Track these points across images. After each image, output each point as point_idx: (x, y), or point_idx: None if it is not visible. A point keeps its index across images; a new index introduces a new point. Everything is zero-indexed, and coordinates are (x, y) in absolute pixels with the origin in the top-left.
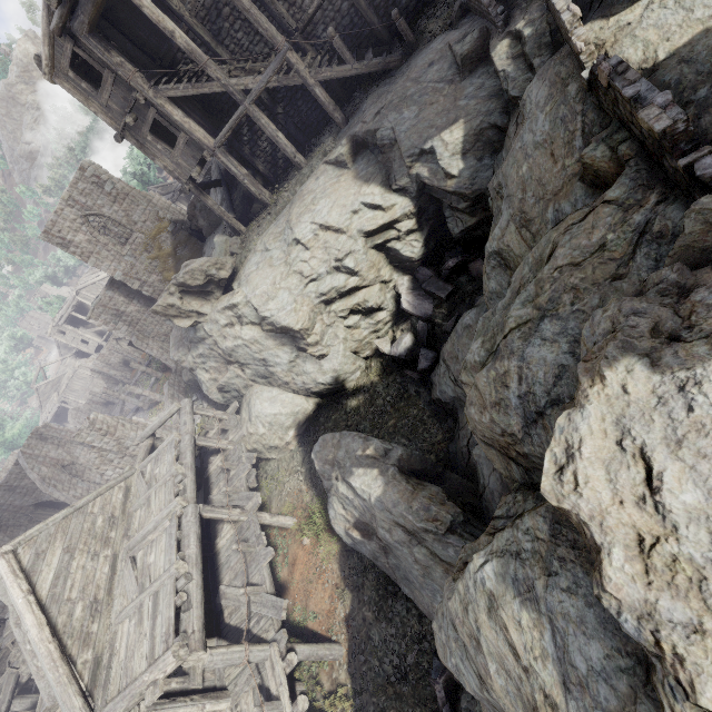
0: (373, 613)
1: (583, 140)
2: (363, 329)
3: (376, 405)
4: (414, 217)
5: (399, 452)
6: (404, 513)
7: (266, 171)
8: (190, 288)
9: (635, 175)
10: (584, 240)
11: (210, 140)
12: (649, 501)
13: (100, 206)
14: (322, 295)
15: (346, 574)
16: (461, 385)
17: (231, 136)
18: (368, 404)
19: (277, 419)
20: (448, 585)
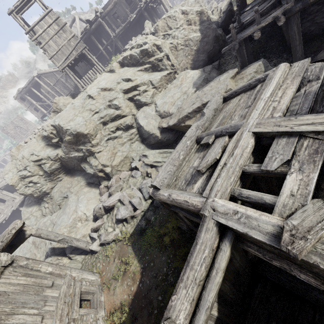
0: None
1: None
2: None
3: None
4: None
5: None
6: None
7: None
8: None
9: None
10: None
11: (46, 112)
12: None
13: (20, 124)
14: None
15: None
16: None
17: None
18: None
19: None
20: None
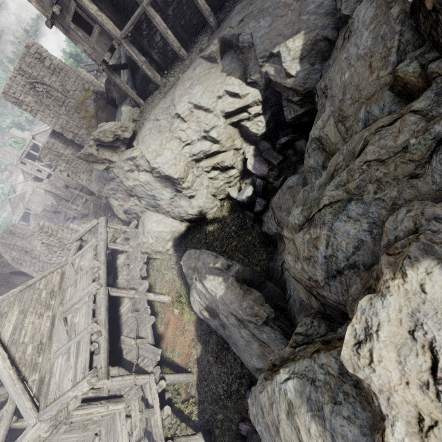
0: (213, 358)
1: (397, 56)
2: (220, 180)
3: (225, 231)
4: (261, 104)
5: (237, 267)
6: (237, 309)
7: (159, 60)
8: (104, 143)
9: (440, 90)
10: (391, 142)
11: (118, 32)
12: (432, 388)
13: (42, 76)
14: (193, 155)
15: (199, 334)
16: (281, 226)
17: (134, 30)
18: (220, 230)
19: (161, 235)
20: (261, 382)
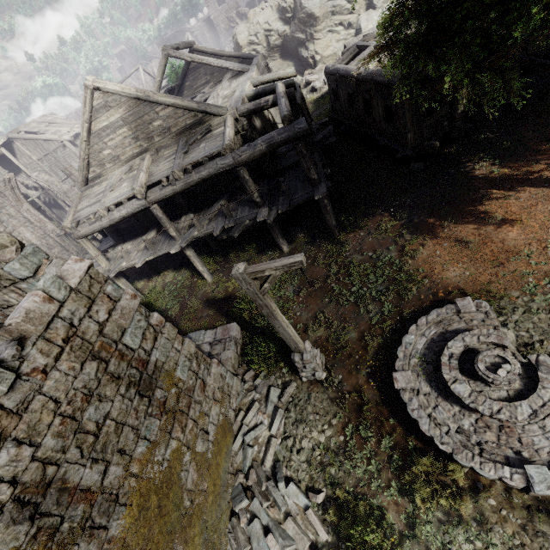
0: None
1: None
2: None
3: None
4: None
5: None
6: None
7: None
8: (239, 15)
9: None
10: None
11: None
12: None
13: None
14: None
15: None
16: None
17: None
18: None
19: None
20: None
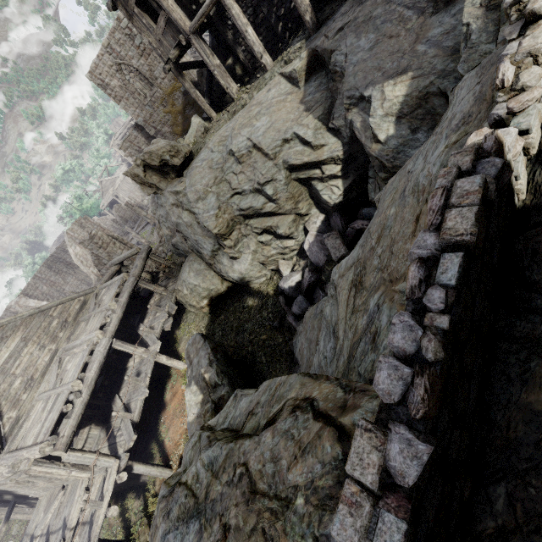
0: None
1: None
2: (272, 248)
3: (261, 315)
4: (341, 163)
5: (223, 392)
6: None
7: (245, 61)
8: (152, 165)
9: None
10: (286, 460)
11: (186, 23)
12: None
13: (131, 57)
14: (241, 209)
15: None
16: (299, 358)
17: (217, 17)
18: (258, 310)
19: (196, 289)
20: None
